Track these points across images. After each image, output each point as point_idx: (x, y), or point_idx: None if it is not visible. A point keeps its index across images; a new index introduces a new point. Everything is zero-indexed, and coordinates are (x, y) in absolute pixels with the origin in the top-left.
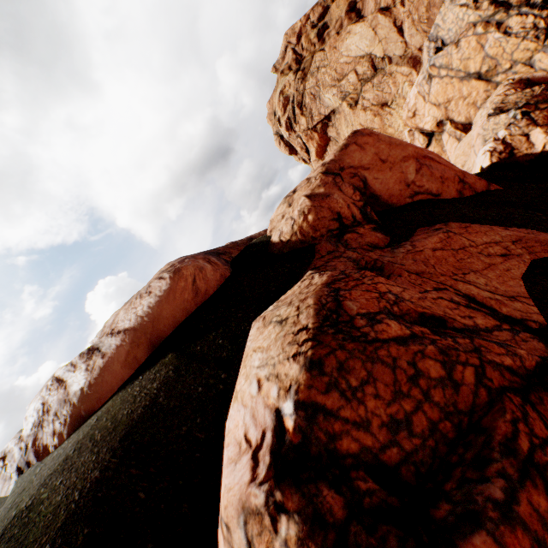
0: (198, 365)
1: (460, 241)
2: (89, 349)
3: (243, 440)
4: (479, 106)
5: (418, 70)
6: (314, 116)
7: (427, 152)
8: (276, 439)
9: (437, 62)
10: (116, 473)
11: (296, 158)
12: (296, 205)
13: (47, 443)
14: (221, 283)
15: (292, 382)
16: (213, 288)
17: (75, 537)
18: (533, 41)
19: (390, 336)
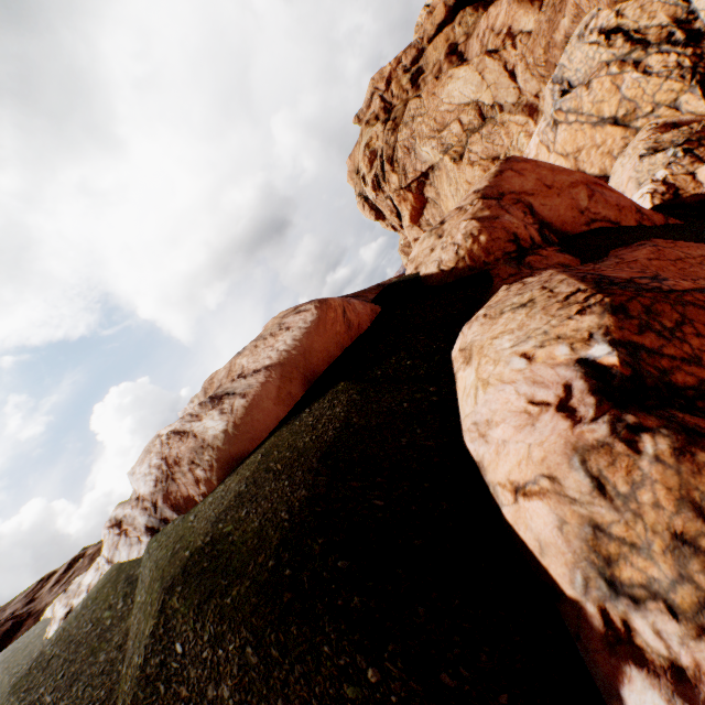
0: (390, 385)
1: (673, 253)
2: (212, 398)
3: (529, 406)
4: (615, 156)
5: (535, 119)
6: (408, 172)
7: (596, 180)
8: (596, 380)
9: (564, 106)
10: (330, 489)
11: (384, 225)
12: (456, 231)
13: (189, 494)
14: (373, 318)
15: (591, 330)
16: (366, 323)
17: (308, 548)
18: (677, 81)
19: (685, 289)
